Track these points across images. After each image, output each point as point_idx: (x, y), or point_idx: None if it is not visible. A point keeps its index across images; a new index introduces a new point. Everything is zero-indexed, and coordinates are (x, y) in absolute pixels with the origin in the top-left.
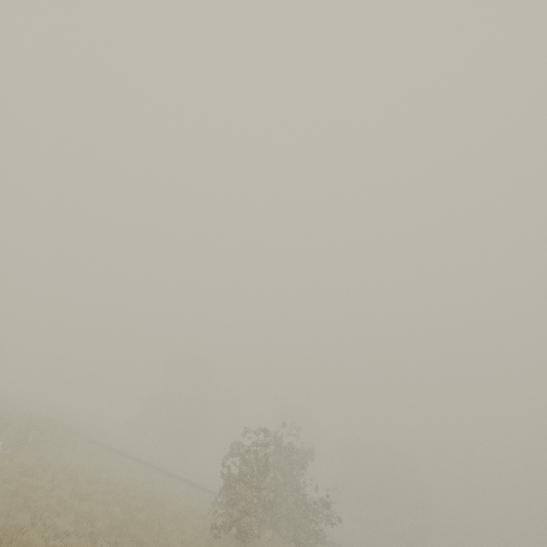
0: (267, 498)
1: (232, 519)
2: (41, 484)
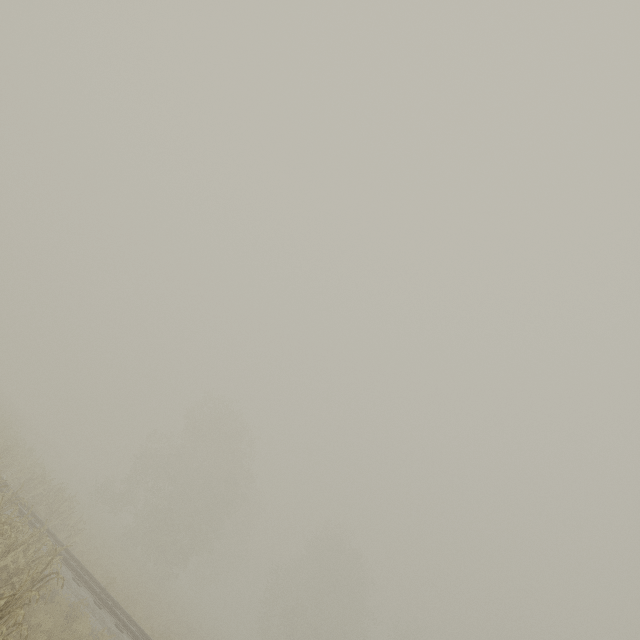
0: None
1: None
2: None
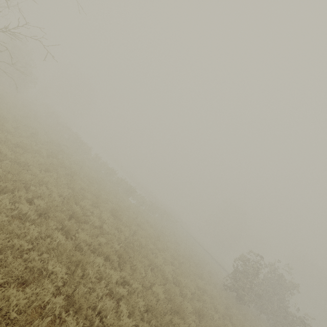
0: (257, 291)
1: (234, 287)
2: (166, 232)
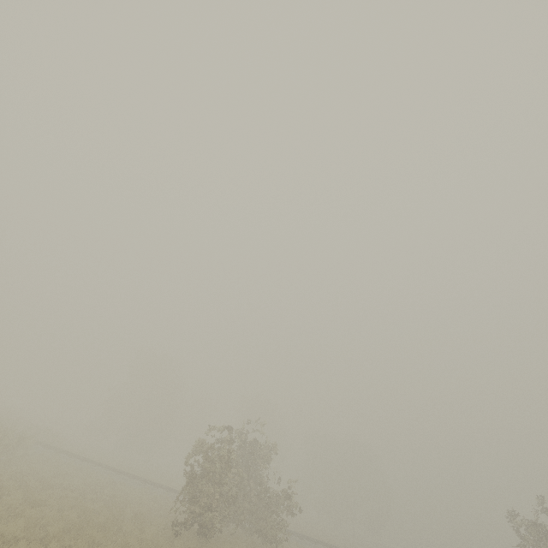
0: (230, 493)
1: (193, 515)
2: None
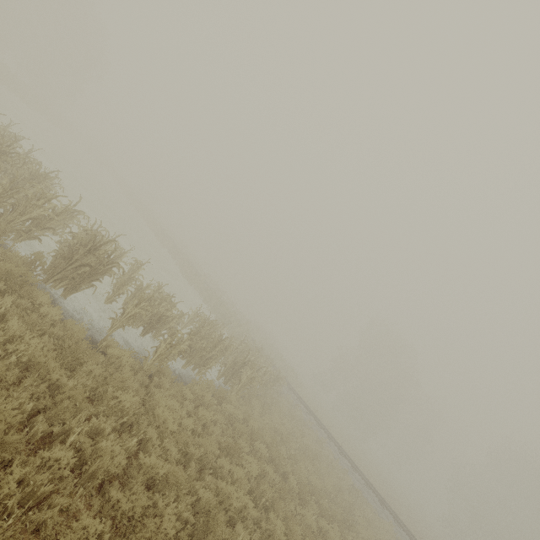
0: None
1: None
2: (243, 501)
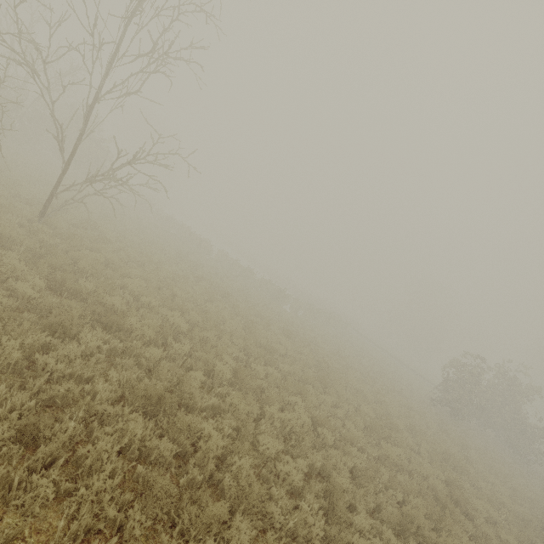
0: (479, 403)
1: (446, 401)
2: (341, 343)
